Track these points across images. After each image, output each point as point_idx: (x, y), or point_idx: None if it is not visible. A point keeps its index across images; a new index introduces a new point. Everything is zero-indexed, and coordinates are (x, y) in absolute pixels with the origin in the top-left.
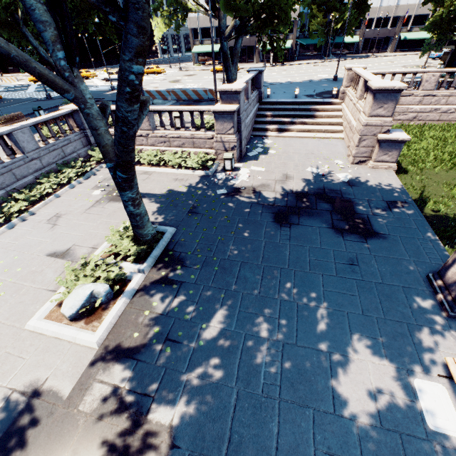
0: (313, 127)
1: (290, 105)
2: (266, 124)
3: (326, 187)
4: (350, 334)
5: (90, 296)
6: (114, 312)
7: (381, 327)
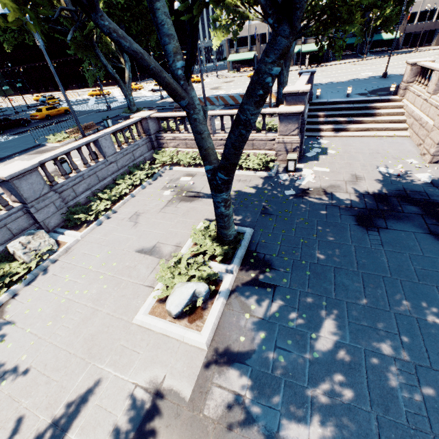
0: (372, 126)
1: (343, 105)
2: (319, 124)
3: (407, 188)
4: None
5: (192, 295)
6: (215, 313)
7: None
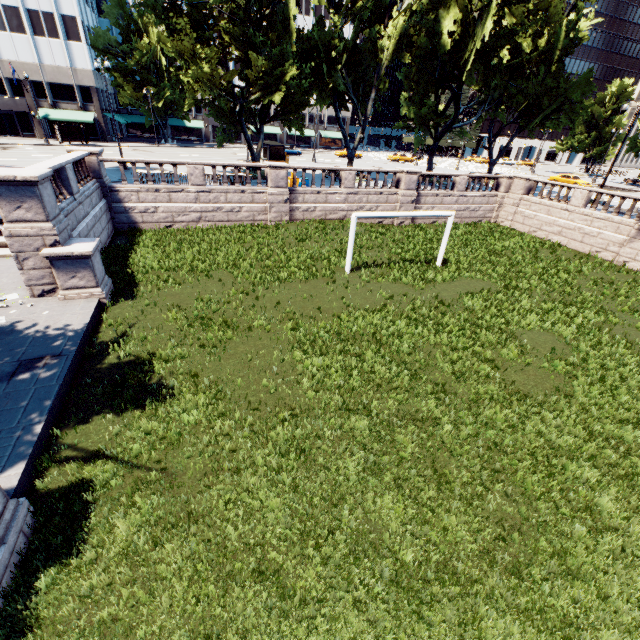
0: None
1: None
2: None
3: None
4: None
5: None
6: None
7: None
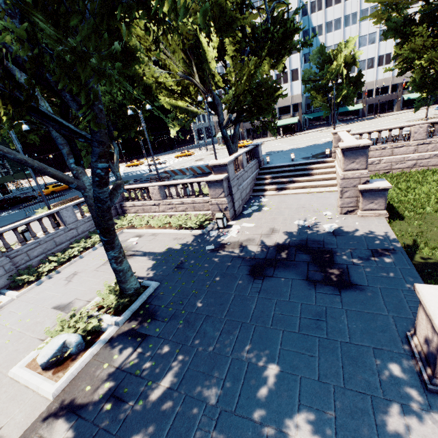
0: (307, 184)
1: (286, 168)
2: (265, 185)
3: (309, 238)
4: (298, 405)
5: (62, 345)
6: (78, 363)
7: (337, 398)
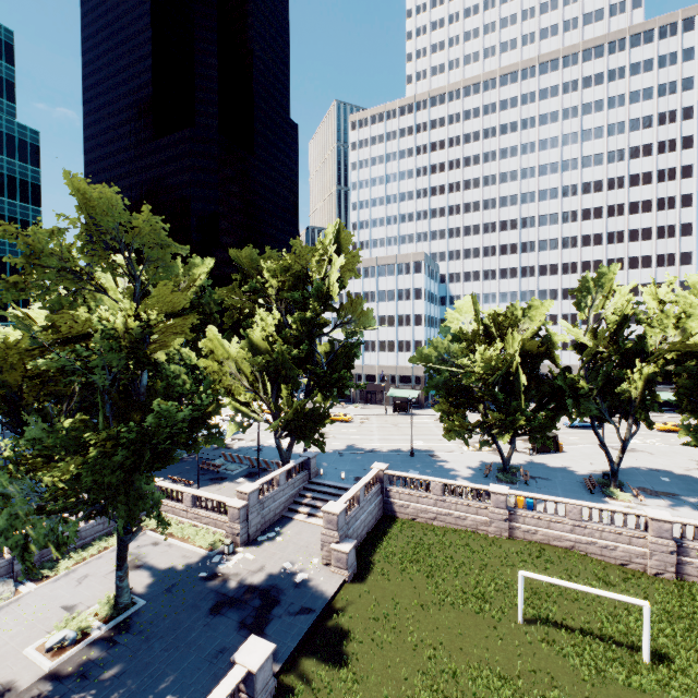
0: None
1: (331, 488)
2: (302, 505)
3: (277, 585)
4: (171, 693)
5: (64, 637)
6: (69, 652)
7: (191, 693)
